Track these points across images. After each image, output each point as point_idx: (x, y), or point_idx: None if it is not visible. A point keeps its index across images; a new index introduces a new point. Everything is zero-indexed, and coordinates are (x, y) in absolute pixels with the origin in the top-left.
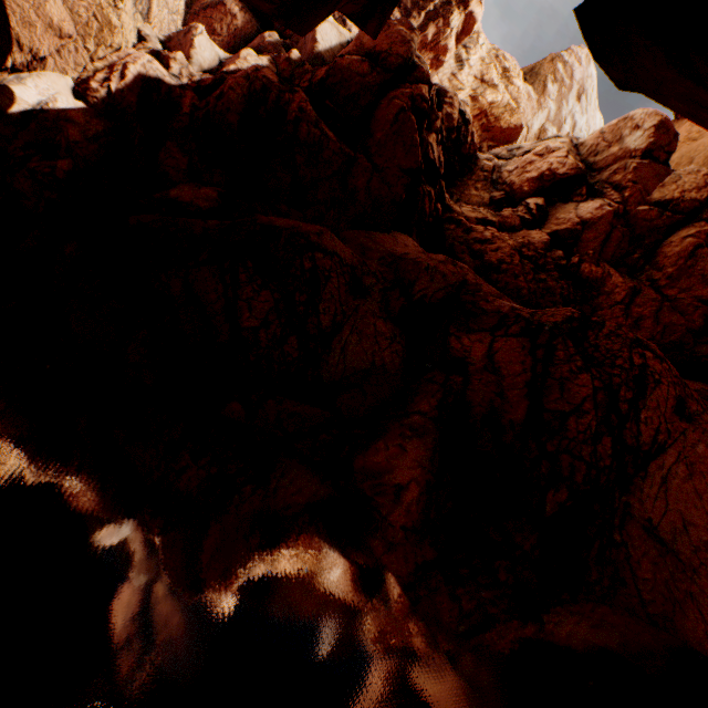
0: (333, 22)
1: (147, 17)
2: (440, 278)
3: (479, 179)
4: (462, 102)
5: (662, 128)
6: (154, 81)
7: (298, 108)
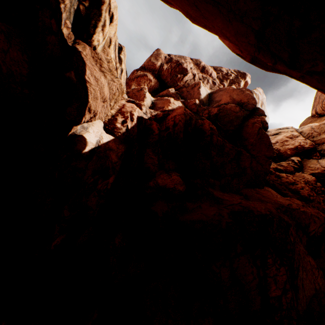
0: (203, 85)
1: None
2: (317, 219)
3: None
4: None
5: None
6: (140, 118)
7: (209, 128)
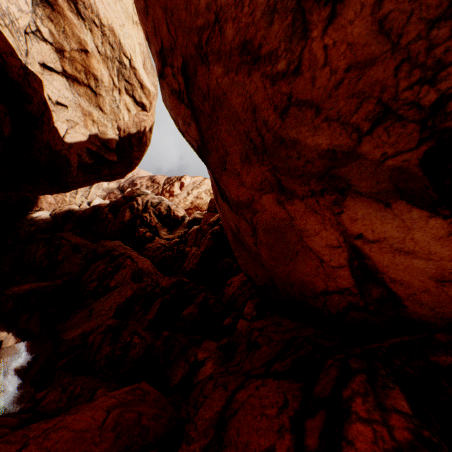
0: None
1: (87, 197)
2: (106, 248)
3: (182, 226)
4: (173, 204)
5: (210, 202)
6: (72, 210)
7: (103, 211)
